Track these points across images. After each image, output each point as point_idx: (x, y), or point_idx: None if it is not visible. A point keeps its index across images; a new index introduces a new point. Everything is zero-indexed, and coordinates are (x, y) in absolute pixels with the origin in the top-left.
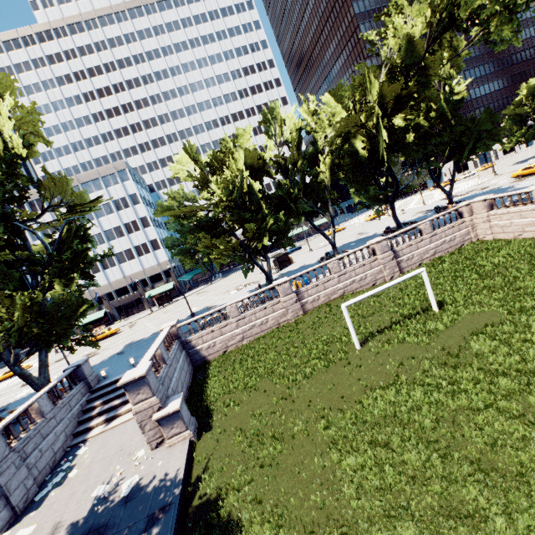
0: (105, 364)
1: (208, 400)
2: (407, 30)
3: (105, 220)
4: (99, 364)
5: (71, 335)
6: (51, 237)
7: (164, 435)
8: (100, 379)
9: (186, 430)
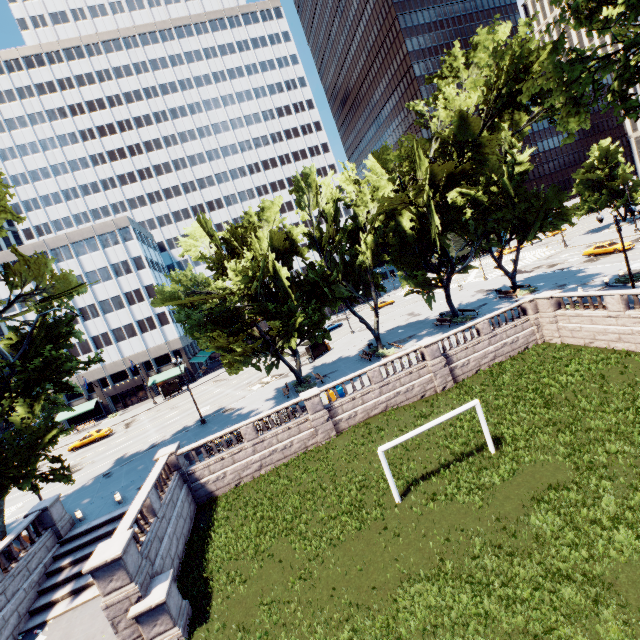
0: (85, 493)
1: (208, 569)
2: (461, 100)
3: (101, 288)
4: (79, 490)
5: (33, 478)
6: (20, 333)
7: (143, 636)
8: (75, 520)
9: (174, 627)
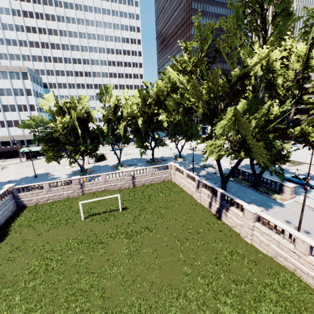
0: None
1: (10, 228)
2: None
3: (5, 98)
4: None
5: None
6: None
7: None
8: None
9: None
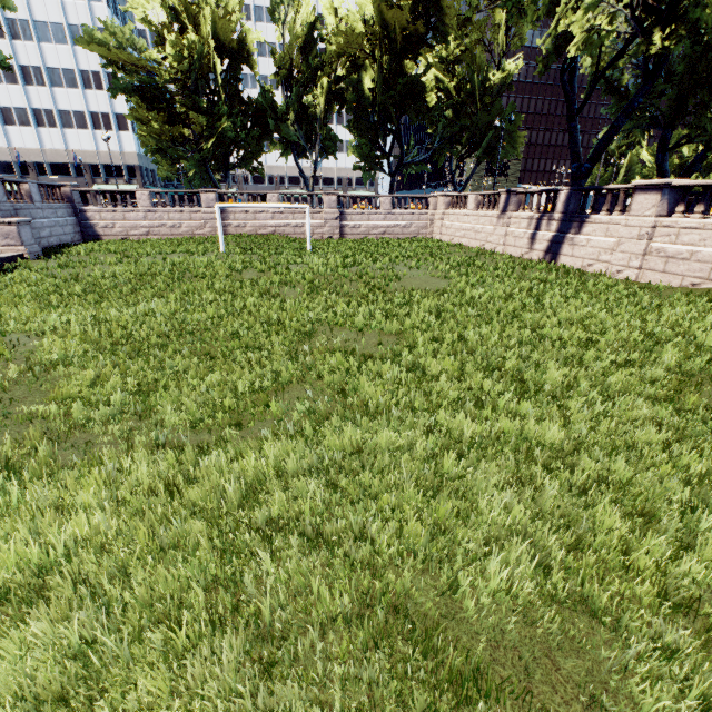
0: None
1: (67, 249)
2: None
3: (52, 50)
4: None
5: None
6: None
7: None
8: None
9: (22, 246)
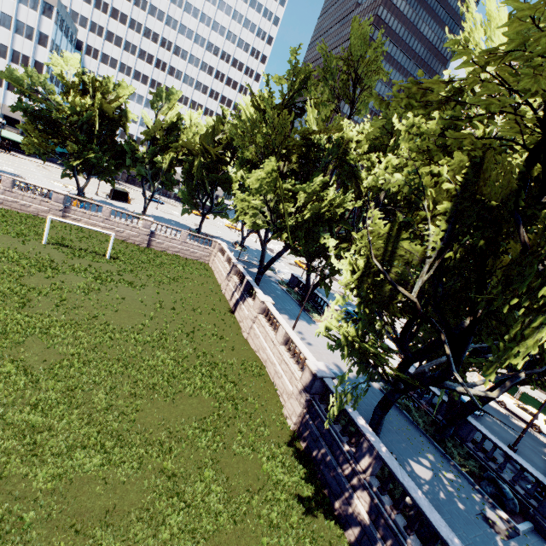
0: None
1: None
2: None
3: None
4: None
5: None
6: None
7: None
8: None
9: None
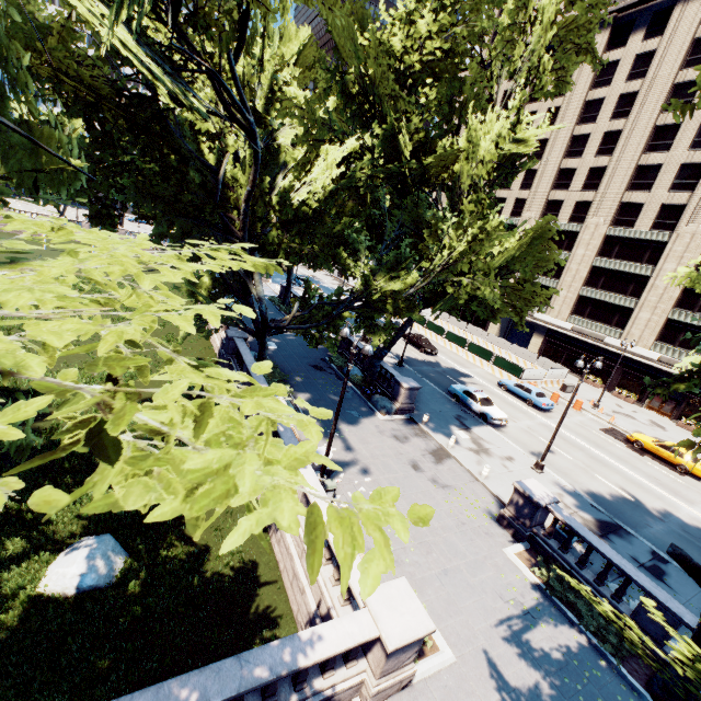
0: None
1: None
2: None
3: None
4: None
5: None
6: None
7: None
8: None
9: None
